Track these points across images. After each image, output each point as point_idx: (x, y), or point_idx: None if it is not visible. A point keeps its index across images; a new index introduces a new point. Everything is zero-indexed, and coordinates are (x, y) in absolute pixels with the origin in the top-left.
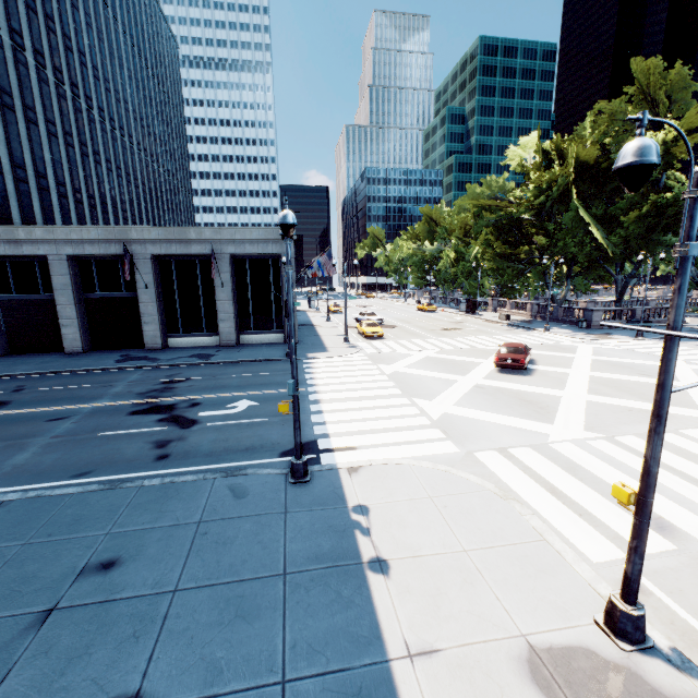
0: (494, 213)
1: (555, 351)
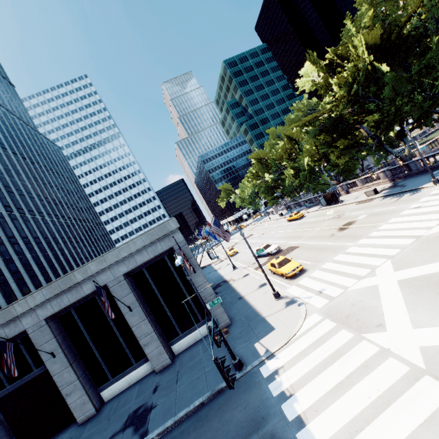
0: (314, 124)
1: None
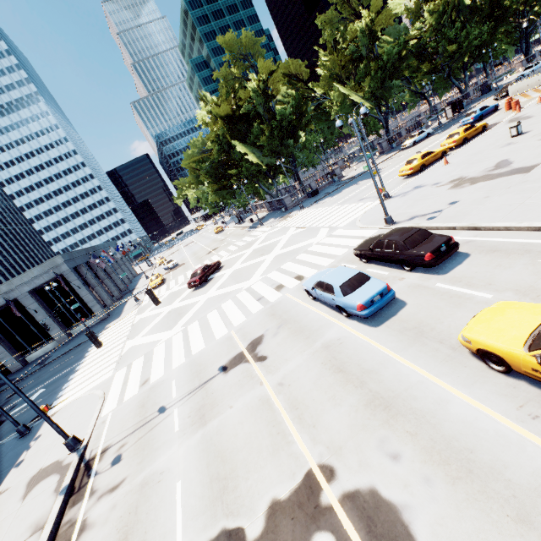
0: (207, 161)
1: (243, 250)
